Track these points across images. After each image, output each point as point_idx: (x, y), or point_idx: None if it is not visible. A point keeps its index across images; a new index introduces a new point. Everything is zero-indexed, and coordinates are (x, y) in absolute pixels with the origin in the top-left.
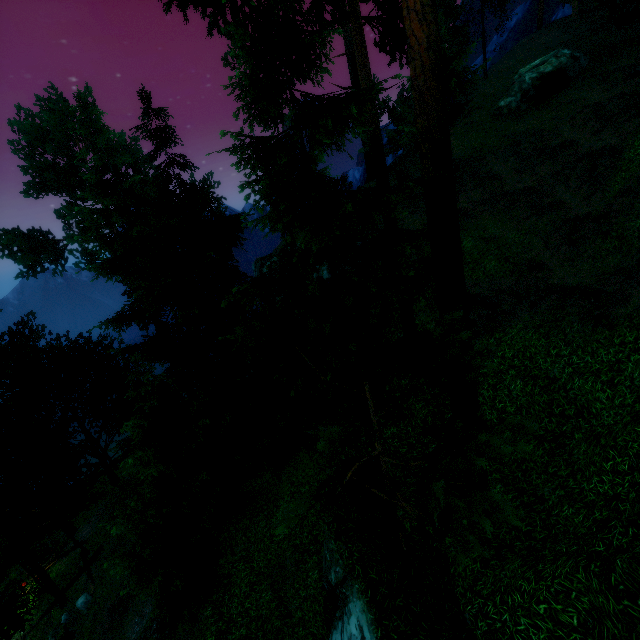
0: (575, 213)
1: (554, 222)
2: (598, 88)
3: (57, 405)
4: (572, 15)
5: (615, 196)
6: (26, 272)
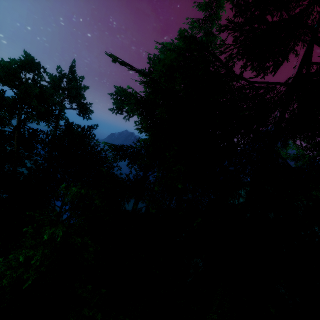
0: None
1: None
2: None
3: (61, 177)
4: None
5: None
6: (114, 110)
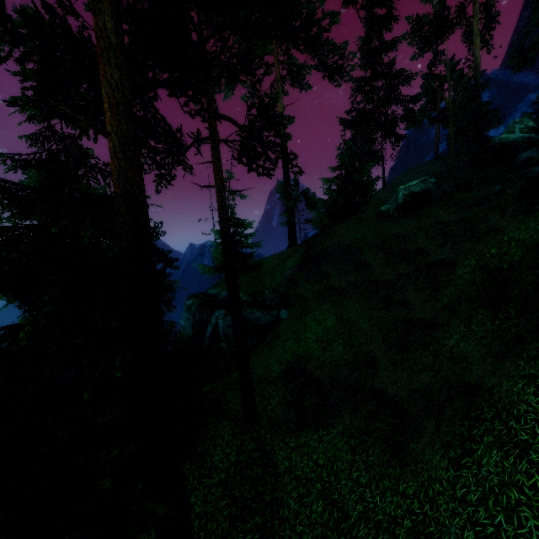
0: (413, 315)
1: (397, 319)
2: (451, 210)
3: None
4: (450, 154)
5: (440, 308)
6: None
